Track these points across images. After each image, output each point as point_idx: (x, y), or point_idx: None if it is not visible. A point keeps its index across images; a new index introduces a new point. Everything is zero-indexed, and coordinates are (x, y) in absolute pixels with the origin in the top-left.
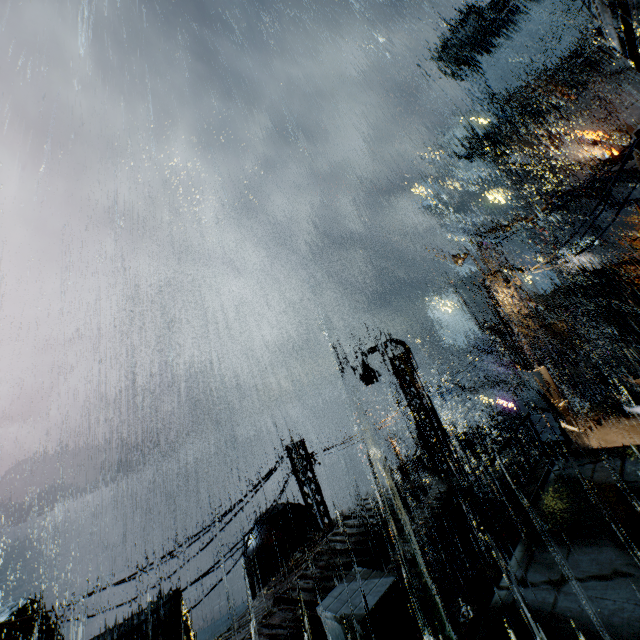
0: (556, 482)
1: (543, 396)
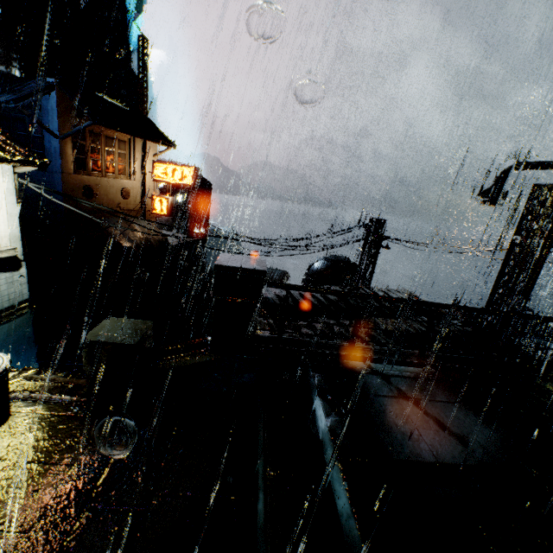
0: None
1: None
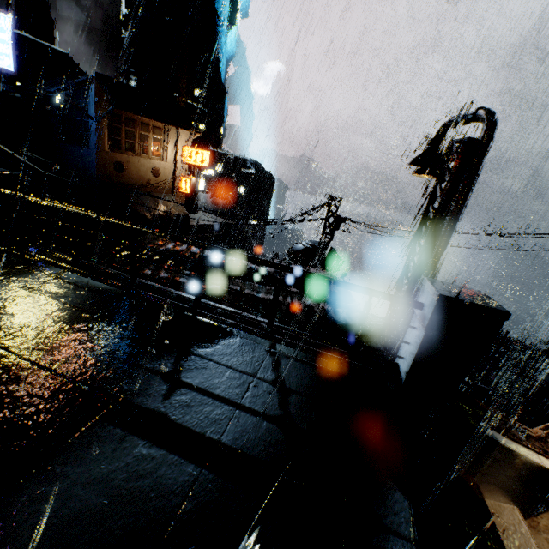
0: (231, 335)
1: (437, 298)
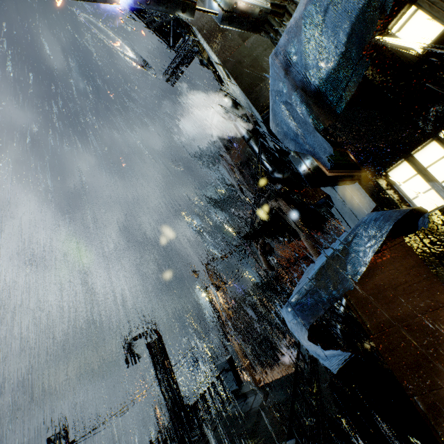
0: (226, 418)
1: (227, 361)
